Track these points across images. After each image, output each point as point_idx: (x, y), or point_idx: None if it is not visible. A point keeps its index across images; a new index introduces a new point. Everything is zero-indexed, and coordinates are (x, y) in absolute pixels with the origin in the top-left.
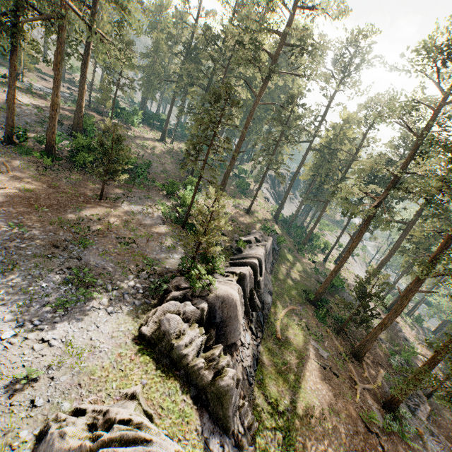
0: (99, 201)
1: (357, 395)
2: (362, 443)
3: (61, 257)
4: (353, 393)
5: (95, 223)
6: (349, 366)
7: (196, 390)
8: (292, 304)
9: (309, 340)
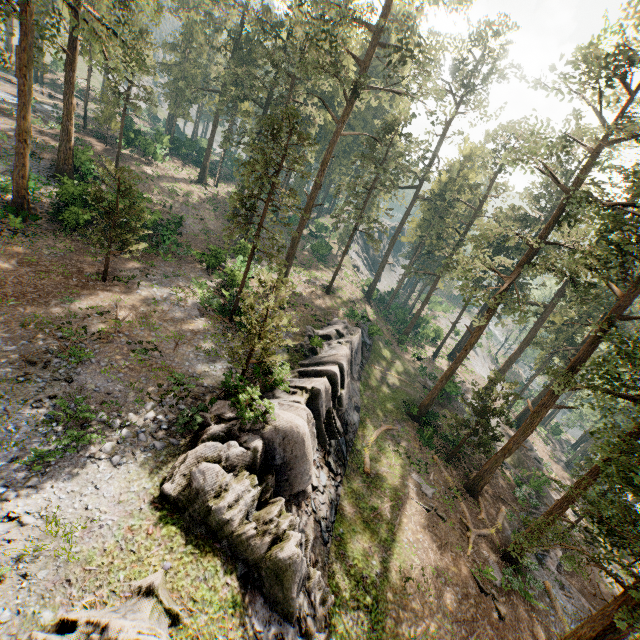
0: (103, 284)
1: (470, 546)
2: (473, 609)
3: (40, 380)
4: (464, 542)
5: (95, 321)
6: (460, 506)
7: (246, 566)
8: (388, 421)
9: (409, 472)
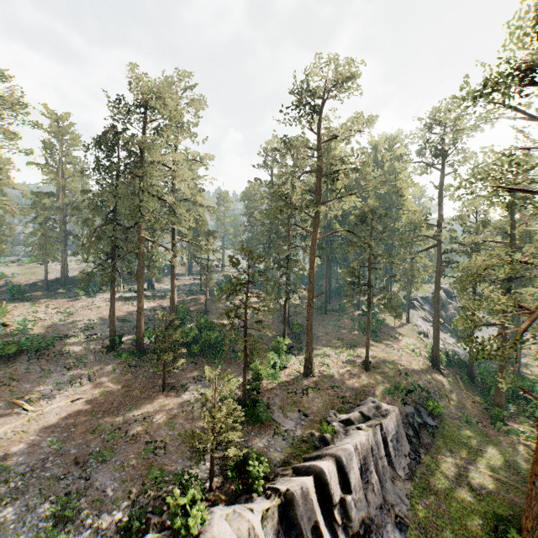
0: (162, 393)
1: None
2: None
3: (70, 477)
4: None
5: (138, 424)
6: None
7: None
8: None
9: None
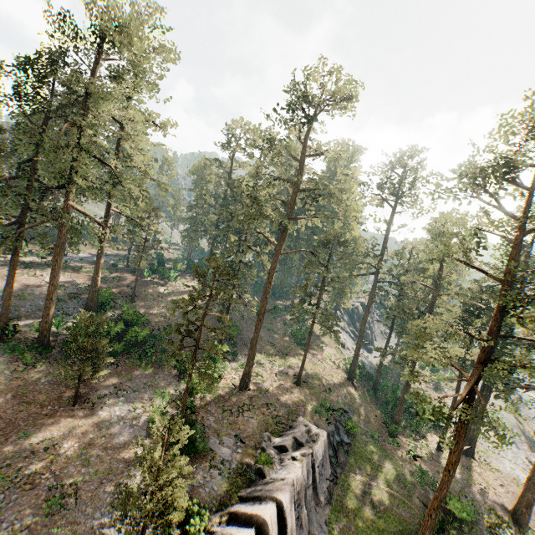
0: (72, 408)
1: None
2: None
3: None
4: None
5: (37, 458)
6: None
7: None
8: None
9: None
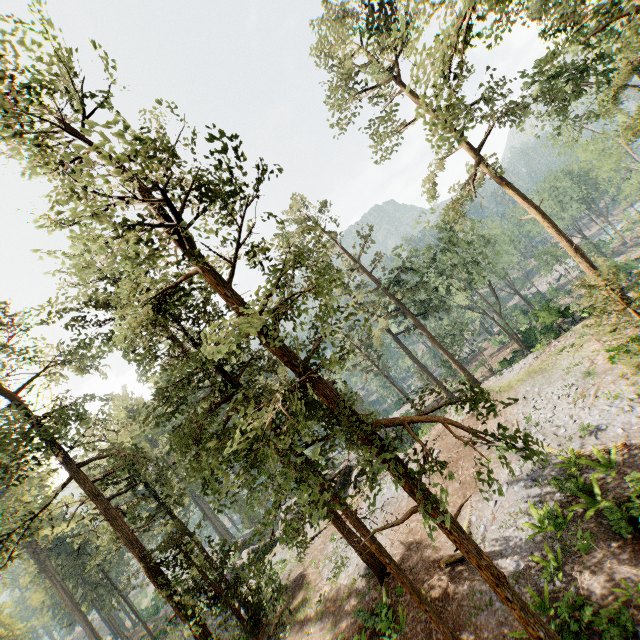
0: None
1: None
2: None
3: None
4: None
5: None
6: None
7: None
8: None
9: None
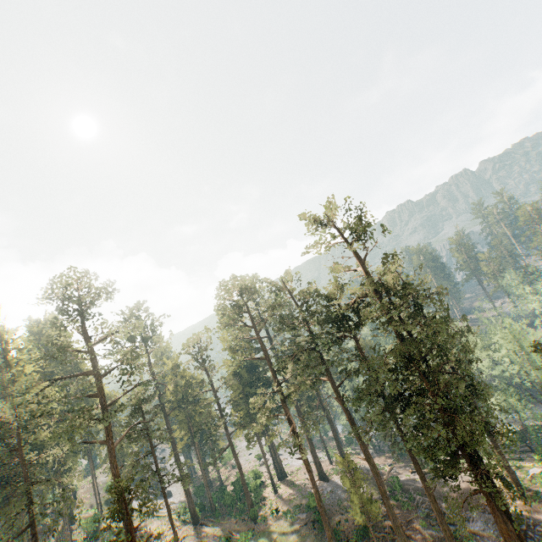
0: None
1: None
2: None
3: None
4: None
5: None
6: None
7: None
8: None
9: None
